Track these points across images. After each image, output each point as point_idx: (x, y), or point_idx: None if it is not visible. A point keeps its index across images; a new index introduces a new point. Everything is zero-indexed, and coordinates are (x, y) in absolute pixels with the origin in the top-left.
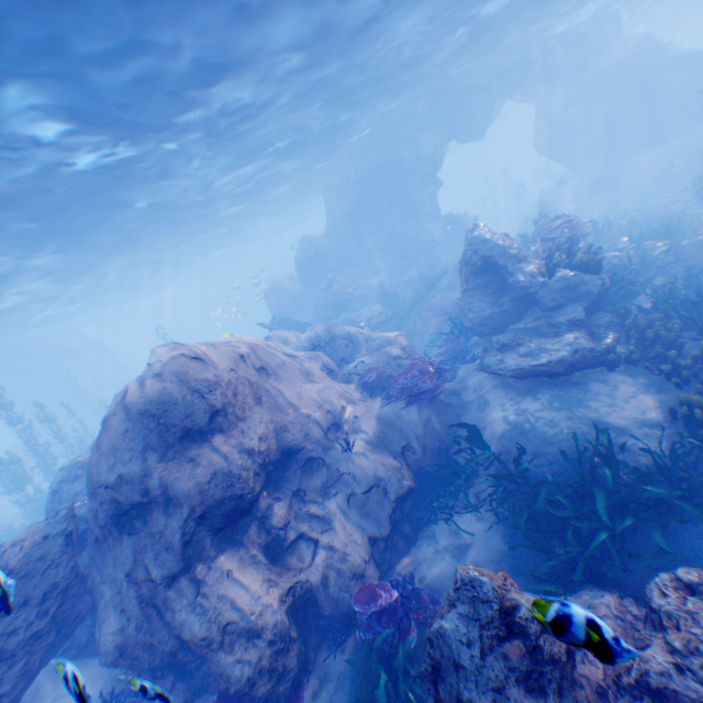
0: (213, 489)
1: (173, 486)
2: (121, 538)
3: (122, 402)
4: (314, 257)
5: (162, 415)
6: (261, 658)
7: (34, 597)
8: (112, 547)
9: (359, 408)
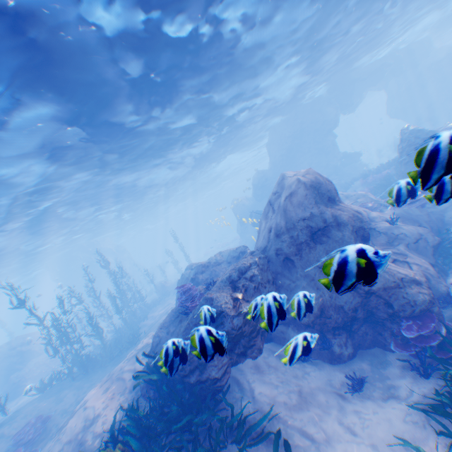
0: (356, 222)
1: (339, 217)
2: (313, 247)
3: (298, 182)
4: (264, 181)
5: (317, 189)
6: (429, 293)
7: (269, 280)
8: (302, 257)
9: (379, 213)
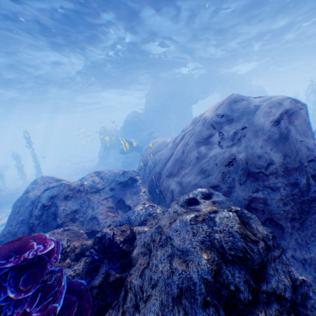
0: None
1: None
2: None
3: (297, 102)
4: (136, 121)
5: None
6: None
7: None
8: (305, 225)
9: None
